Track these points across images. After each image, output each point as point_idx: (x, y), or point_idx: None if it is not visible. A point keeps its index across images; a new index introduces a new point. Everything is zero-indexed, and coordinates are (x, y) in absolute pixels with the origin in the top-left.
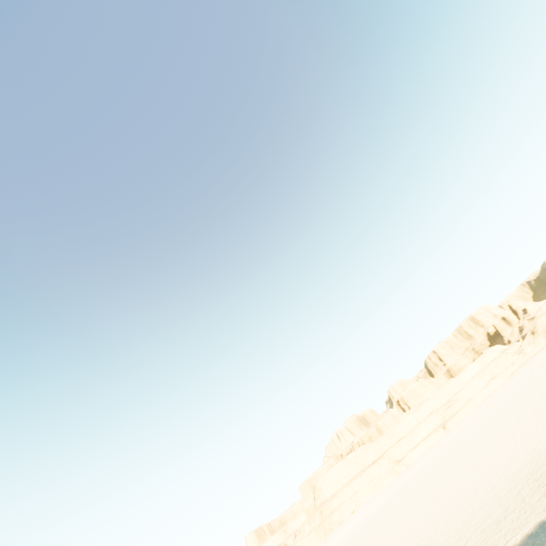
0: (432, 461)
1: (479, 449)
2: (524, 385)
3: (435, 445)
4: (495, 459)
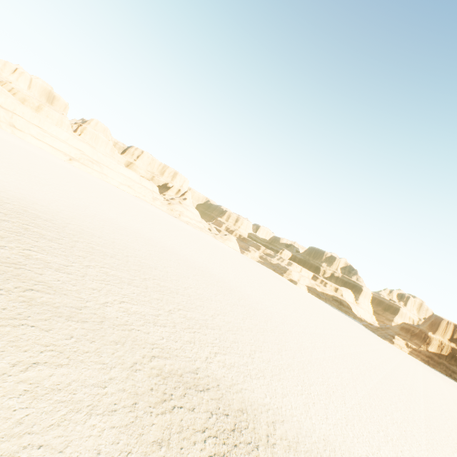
0: (22, 149)
1: (30, 171)
2: (120, 199)
3: (47, 154)
4: (4, 174)
